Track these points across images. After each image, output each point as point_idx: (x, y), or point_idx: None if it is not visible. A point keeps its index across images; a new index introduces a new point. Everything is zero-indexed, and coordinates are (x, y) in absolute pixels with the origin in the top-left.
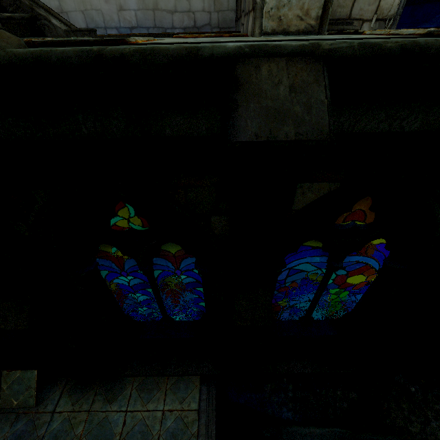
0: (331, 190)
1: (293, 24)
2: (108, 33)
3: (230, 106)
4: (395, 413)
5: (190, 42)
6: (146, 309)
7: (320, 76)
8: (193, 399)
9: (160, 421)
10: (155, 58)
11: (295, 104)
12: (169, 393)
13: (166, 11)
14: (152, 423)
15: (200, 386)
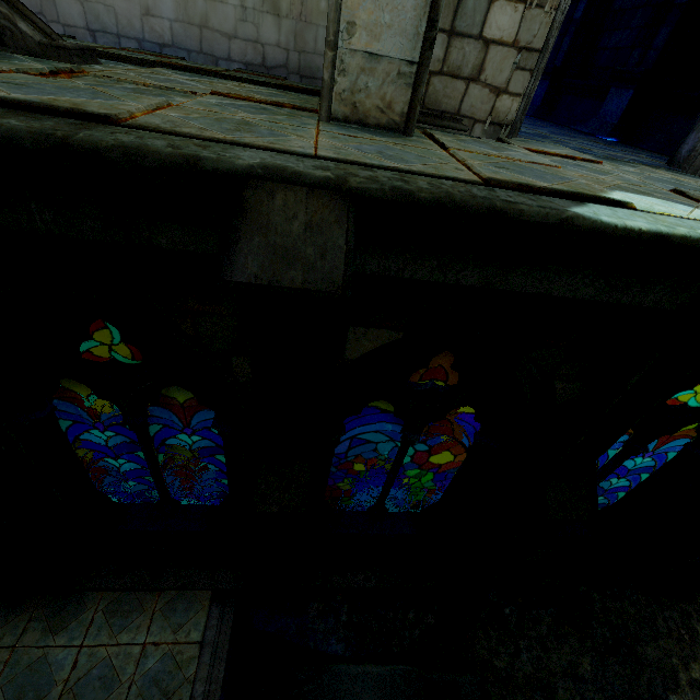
0: (393, 340)
1: (372, 115)
2: (122, 44)
3: (230, 237)
4: (480, 643)
5: (200, 138)
6: (136, 485)
7: (344, 217)
8: (196, 626)
9: (137, 661)
10: (142, 160)
11: (309, 245)
12: (158, 617)
13: (221, 33)
14: (124, 663)
15: (210, 606)
